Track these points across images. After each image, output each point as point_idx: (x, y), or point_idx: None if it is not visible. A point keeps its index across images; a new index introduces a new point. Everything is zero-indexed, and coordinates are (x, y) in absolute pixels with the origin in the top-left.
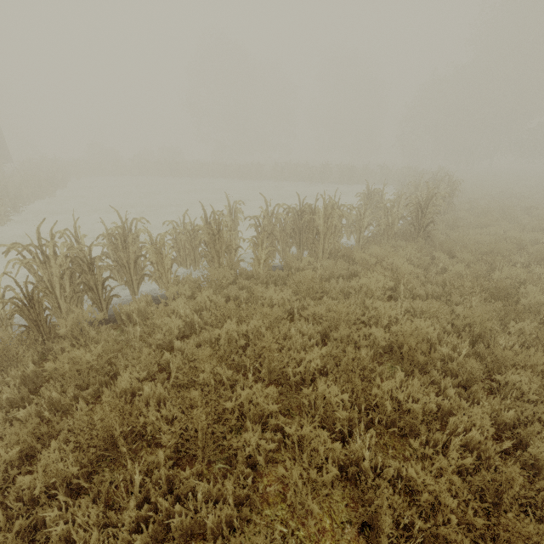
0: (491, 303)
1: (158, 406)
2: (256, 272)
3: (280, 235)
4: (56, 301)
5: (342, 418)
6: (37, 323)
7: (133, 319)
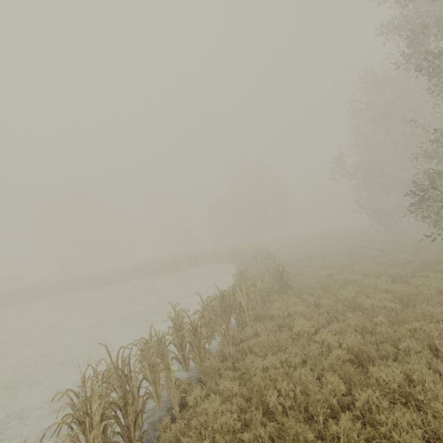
0: (355, 313)
1: None
2: (227, 352)
3: (215, 318)
4: None
5: (384, 409)
6: None
7: None
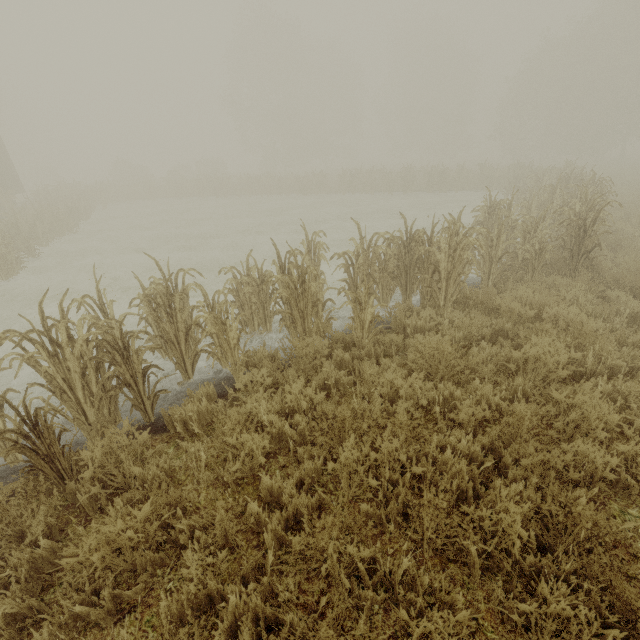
0: None
1: (253, 623)
2: (357, 337)
3: (379, 276)
4: (79, 406)
5: None
6: (50, 456)
7: (192, 426)
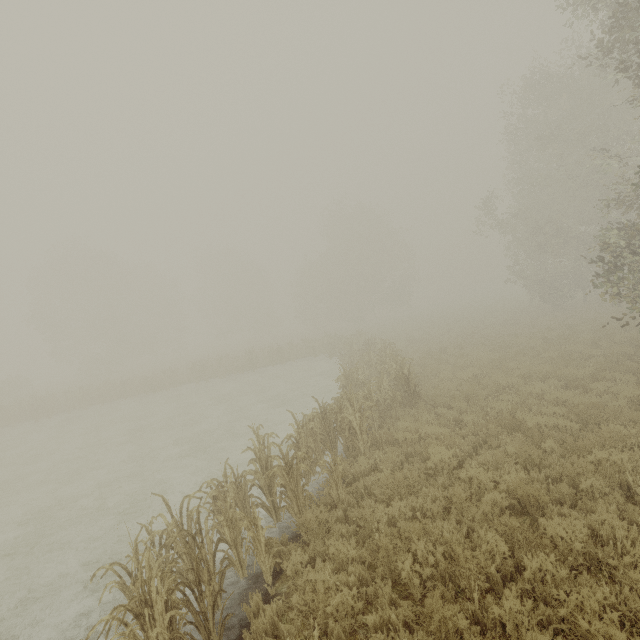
0: (514, 435)
1: None
2: (335, 496)
3: (314, 445)
4: None
5: (562, 579)
6: None
7: (270, 634)
